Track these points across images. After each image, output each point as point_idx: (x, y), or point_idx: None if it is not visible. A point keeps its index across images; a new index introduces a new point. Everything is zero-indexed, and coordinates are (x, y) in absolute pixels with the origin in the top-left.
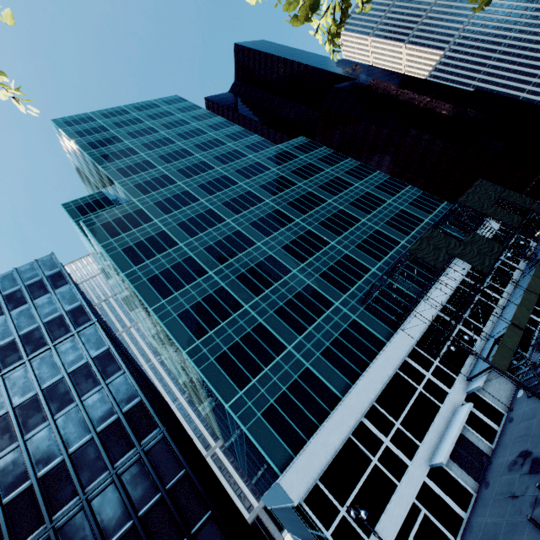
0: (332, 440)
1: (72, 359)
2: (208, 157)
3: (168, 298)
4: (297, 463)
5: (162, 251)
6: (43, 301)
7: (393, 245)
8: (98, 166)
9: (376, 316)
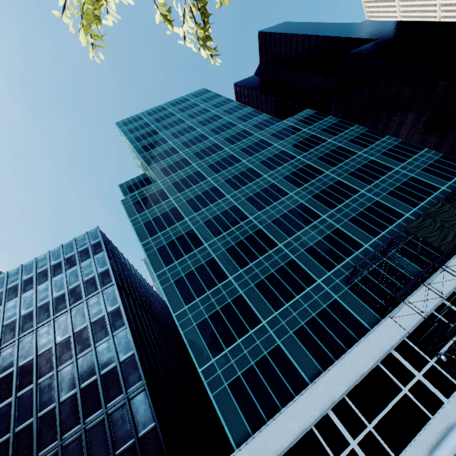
0: (291, 428)
1: (95, 312)
2: (220, 139)
3: (169, 266)
4: (252, 443)
5: (171, 225)
6: (86, 264)
7: (394, 218)
8: (138, 156)
9: (362, 298)
